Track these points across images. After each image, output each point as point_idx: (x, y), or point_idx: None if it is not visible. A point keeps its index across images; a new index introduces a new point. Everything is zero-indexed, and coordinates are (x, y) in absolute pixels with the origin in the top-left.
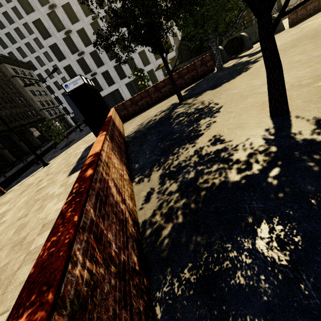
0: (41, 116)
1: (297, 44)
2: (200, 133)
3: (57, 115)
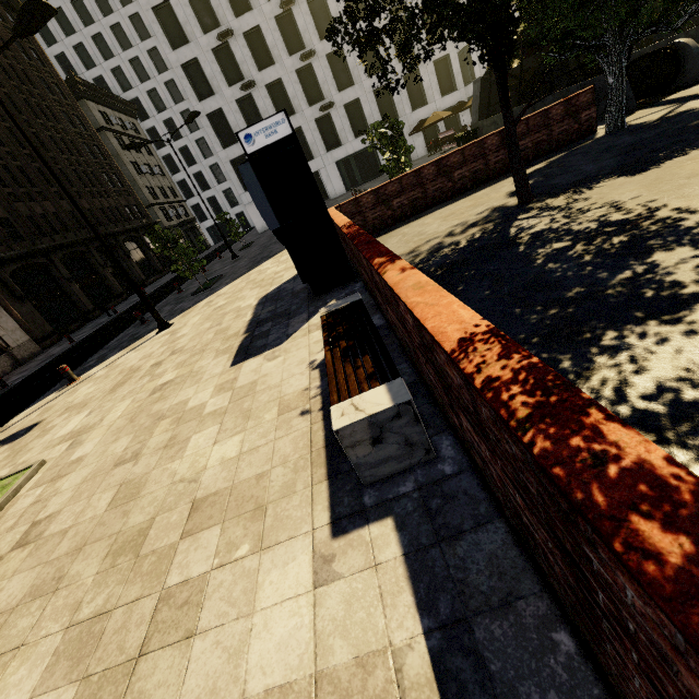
0: (149, 218)
1: None
2: (686, 291)
3: (182, 219)
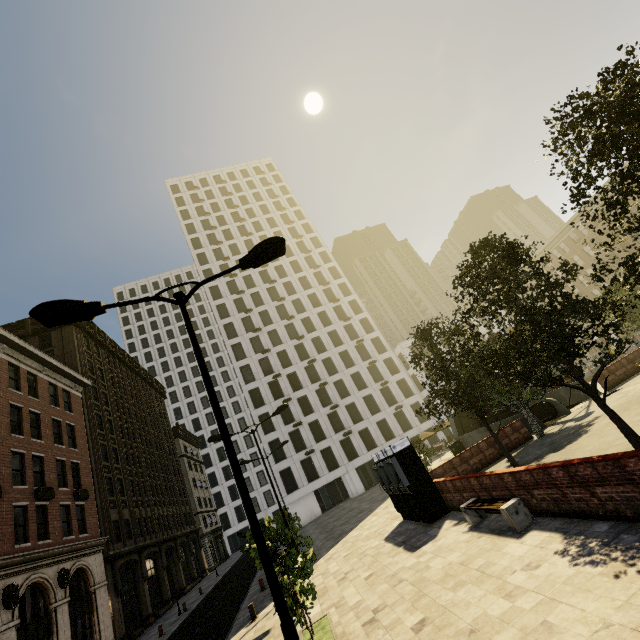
0: (195, 524)
1: (629, 408)
2: None
3: (213, 527)
